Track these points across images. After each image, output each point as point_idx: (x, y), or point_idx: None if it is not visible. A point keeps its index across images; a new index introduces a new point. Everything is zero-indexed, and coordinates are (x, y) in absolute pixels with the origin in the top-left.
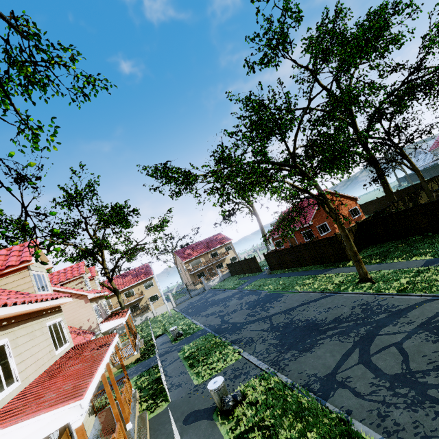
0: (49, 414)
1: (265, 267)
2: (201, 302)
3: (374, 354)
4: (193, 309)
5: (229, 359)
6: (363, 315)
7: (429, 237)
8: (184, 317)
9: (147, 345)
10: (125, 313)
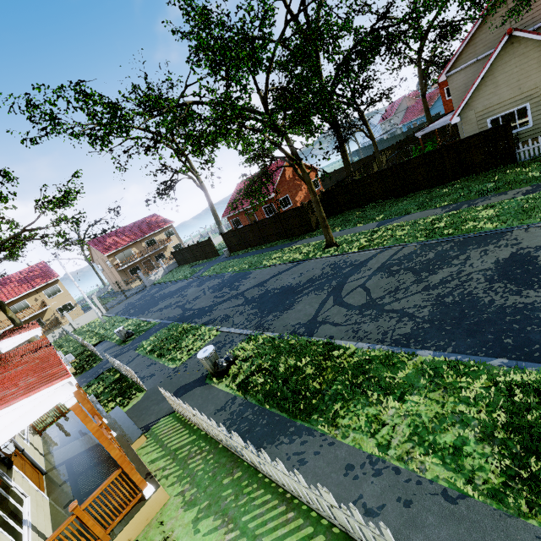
0: (28, 400)
1: (221, 250)
2: (145, 300)
3: (346, 296)
4: (136, 309)
5: (207, 337)
6: (333, 272)
7: (379, 204)
8: (126, 319)
9: (81, 357)
10: (33, 325)
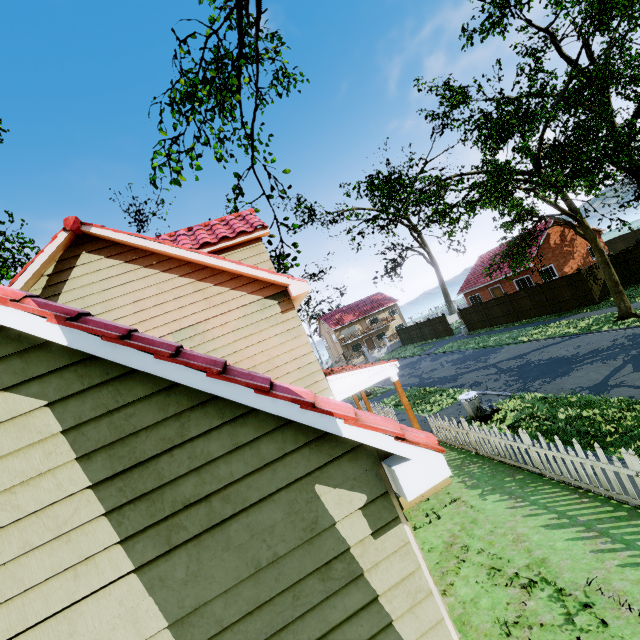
0: (376, 367)
1: (455, 330)
2: None
3: None
4: None
5: (457, 396)
6: (631, 342)
7: None
8: None
9: None
10: None
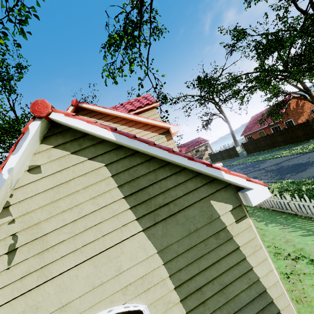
0: None
1: (240, 154)
2: None
3: None
4: None
5: None
6: None
7: None
8: None
9: None
10: None
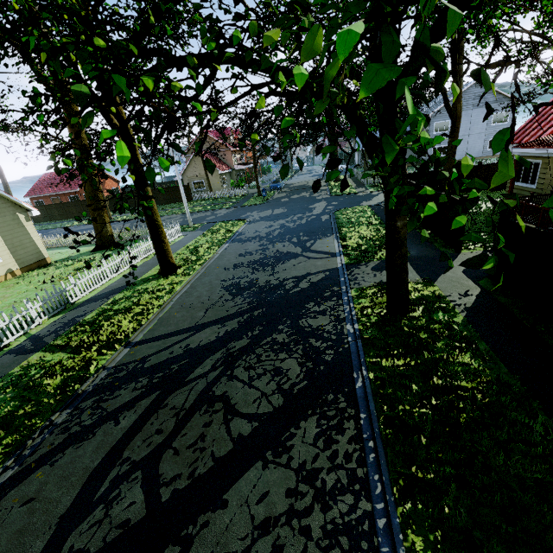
0: None
1: None
2: None
3: None
4: None
5: None
6: None
7: None
8: None
9: None
10: None
